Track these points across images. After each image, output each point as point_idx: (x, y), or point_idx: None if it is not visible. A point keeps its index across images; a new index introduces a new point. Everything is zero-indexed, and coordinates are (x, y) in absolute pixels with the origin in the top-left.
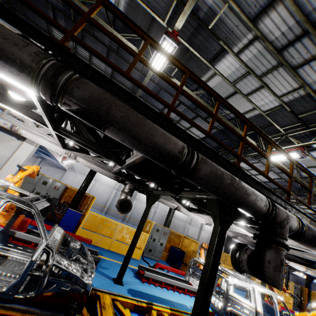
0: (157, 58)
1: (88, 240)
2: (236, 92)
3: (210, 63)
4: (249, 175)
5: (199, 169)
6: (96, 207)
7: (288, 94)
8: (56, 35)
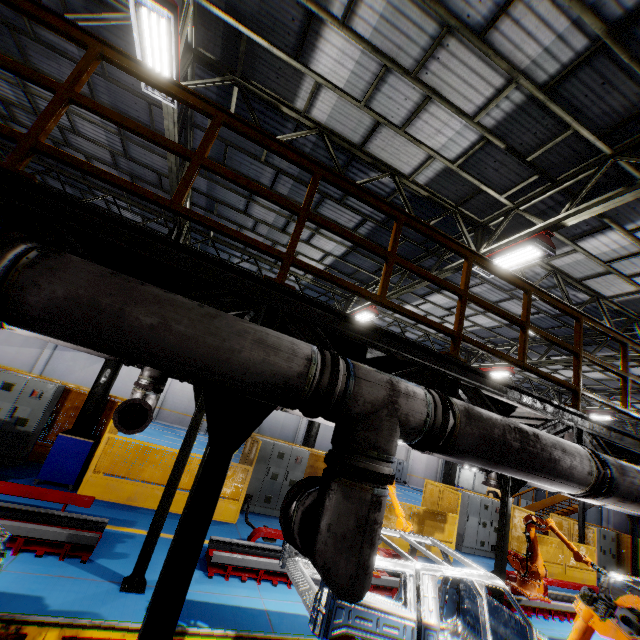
0: (150, 58)
1: (82, 499)
2: (377, 123)
3: (295, 59)
4: (318, 303)
5: (19, 294)
6: (185, 421)
7: (489, 106)
8: None
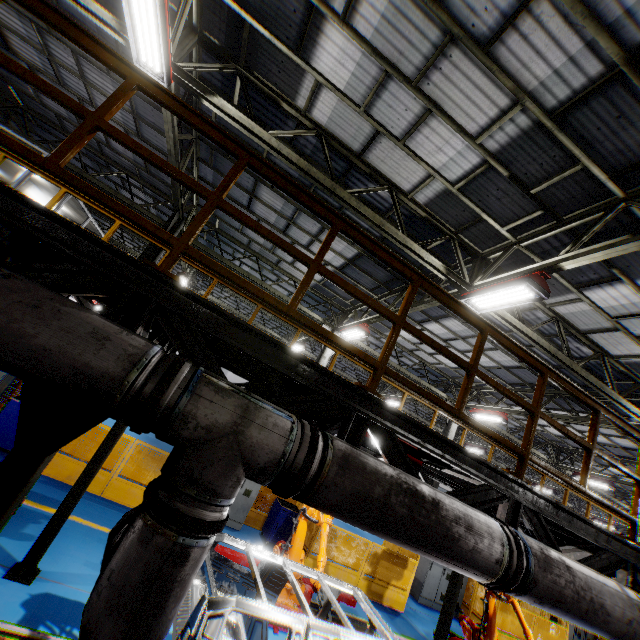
0: (140, 31)
1: None
2: (376, 132)
3: (296, 54)
4: (206, 301)
5: None
6: None
7: (492, 128)
8: (4, 19)
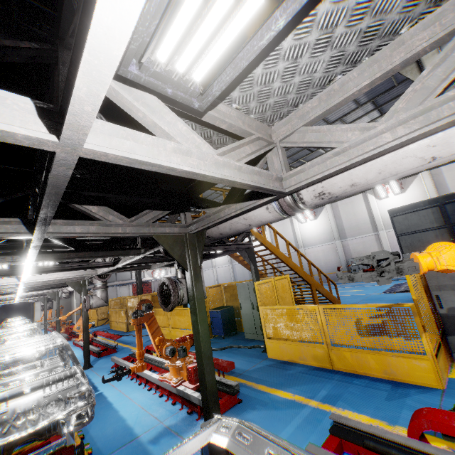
0: None
1: None
2: None
3: None
4: None
5: None
6: None
7: None
8: None
